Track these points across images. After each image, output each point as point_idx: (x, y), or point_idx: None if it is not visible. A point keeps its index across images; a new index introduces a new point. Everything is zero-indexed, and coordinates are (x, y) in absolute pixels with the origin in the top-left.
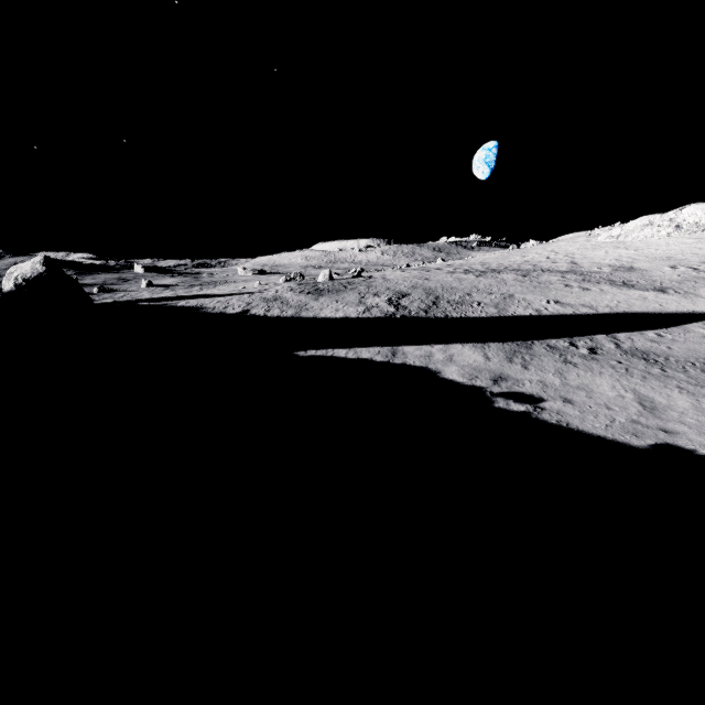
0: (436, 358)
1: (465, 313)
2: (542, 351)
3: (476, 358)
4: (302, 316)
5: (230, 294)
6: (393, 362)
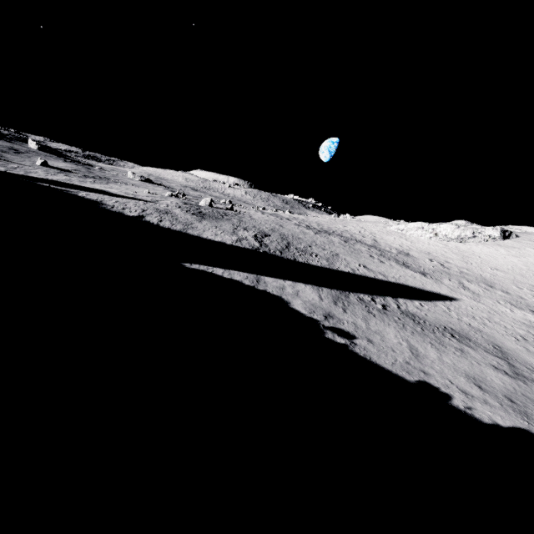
0: (287, 291)
1: (307, 260)
2: (355, 301)
3: (314, 297)
4: (188, 233)
5: (127, 197)
6: (258, 288)
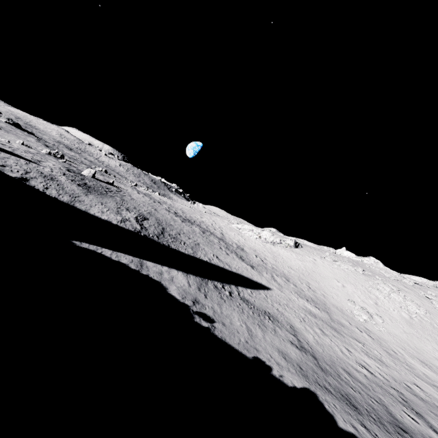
0: (165, 276)
1: (178, 247)
2: (212, 288)
3: (184, 283)
4: (76, 206)
5: (4, 150)
6: (142, 273)
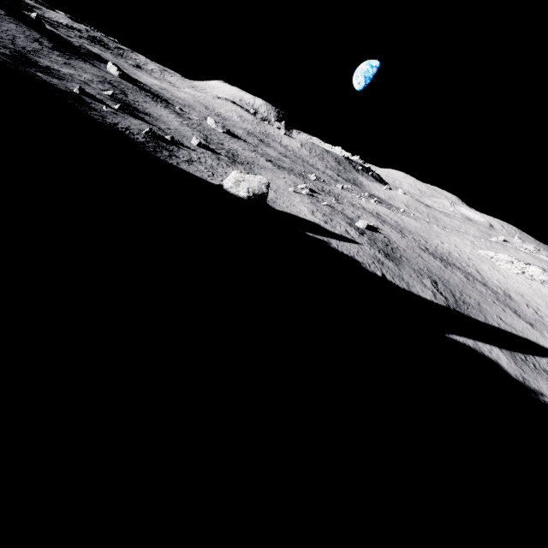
0: (494, 355)
1: (474, 315)
2: (521, 361)
3: (506, 360)
4: (414, 293)
5: (343, 238)
6: (485, 355)
